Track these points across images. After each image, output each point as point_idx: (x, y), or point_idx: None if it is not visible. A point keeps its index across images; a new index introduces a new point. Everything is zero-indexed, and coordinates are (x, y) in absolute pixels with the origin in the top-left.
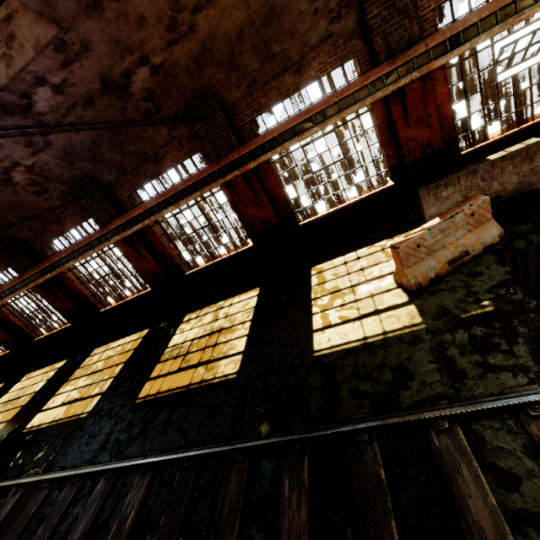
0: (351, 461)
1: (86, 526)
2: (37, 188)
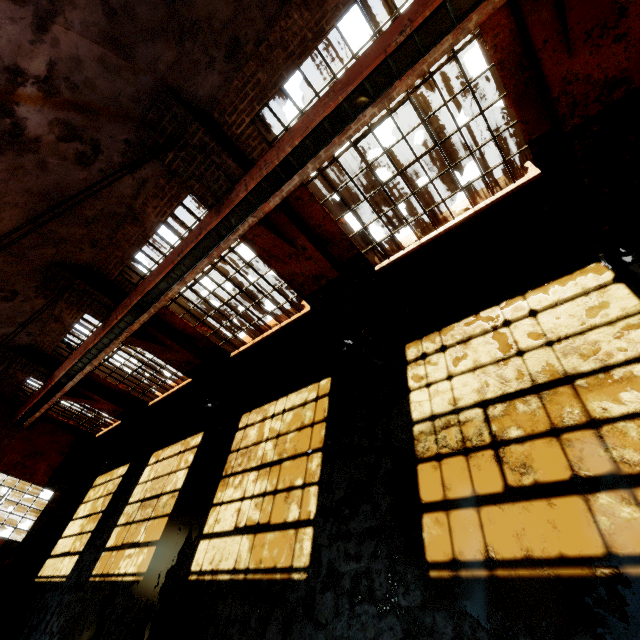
0: None
1: None
2: (78, 146)
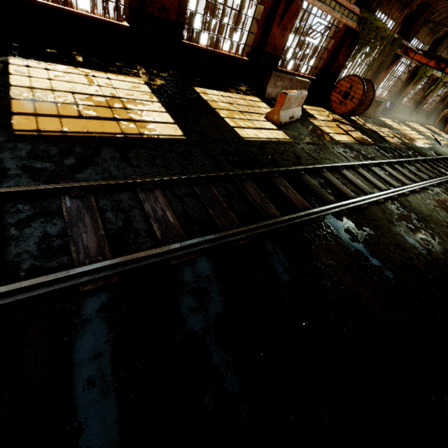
0: (303, 180)
1: (99, 233)
2: None
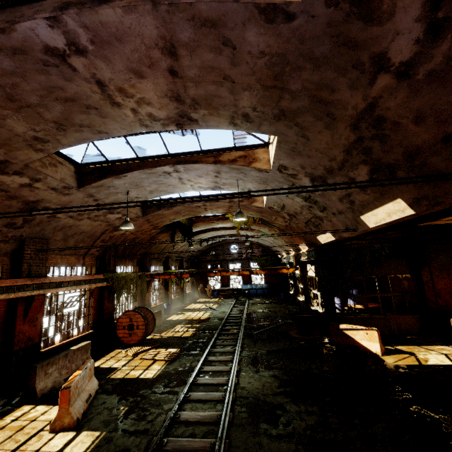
0: None
1: None
2: None
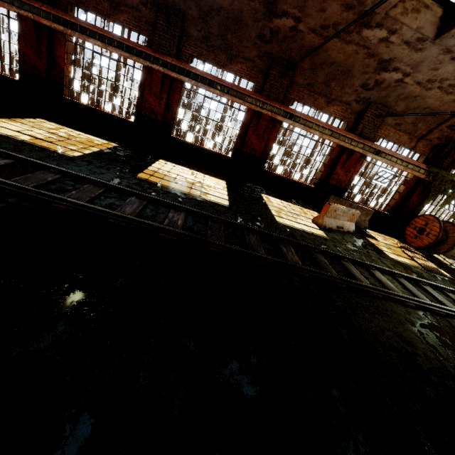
0: (312, 254)
1: (136, 210)
2: None
